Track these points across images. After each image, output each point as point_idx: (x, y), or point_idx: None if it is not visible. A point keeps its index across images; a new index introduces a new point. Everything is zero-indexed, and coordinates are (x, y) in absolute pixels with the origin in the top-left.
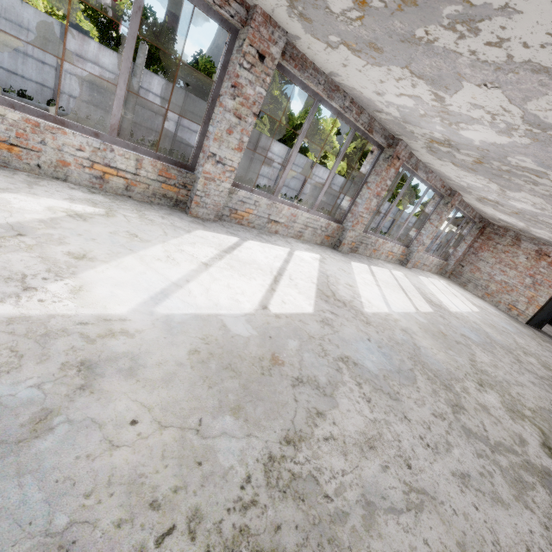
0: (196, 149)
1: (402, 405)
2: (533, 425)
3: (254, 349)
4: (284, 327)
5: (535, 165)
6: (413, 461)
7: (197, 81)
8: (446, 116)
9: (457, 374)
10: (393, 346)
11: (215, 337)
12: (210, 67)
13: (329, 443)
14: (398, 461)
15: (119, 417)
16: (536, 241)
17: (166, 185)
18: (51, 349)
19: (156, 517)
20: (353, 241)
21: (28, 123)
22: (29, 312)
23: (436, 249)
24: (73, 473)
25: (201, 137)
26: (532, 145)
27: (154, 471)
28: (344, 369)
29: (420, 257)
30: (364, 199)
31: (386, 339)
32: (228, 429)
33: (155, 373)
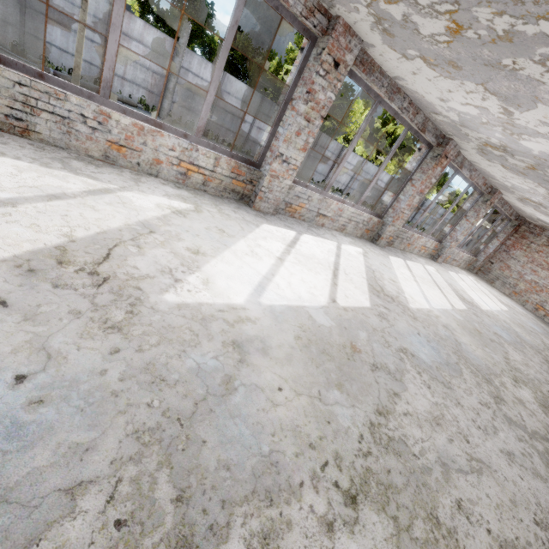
0: (264, 148)
1: (454, 393)
2: None
3: (337, 338)
4: (352, 319)
5: None
6: (470, 437)
7: (232, 59)
8: (510, 127)
9: (495, 370)
10: (439, 341)
11: (307, 326)
12: (248, 45)
13: (407, 418)
14: (458, 436)
15: (270, 384)
16: None
17: (236, 180)
18: (211, 331)
19: (315, 454)
20: (391, 236)
21: (136, 127)
22: (186, 300)
23: (466, 244)
24: (260, 420)
25: (270, 137)
26: None
27: (304, 424)
28: (405, 359)
29: (451, 252)
30: (407, 196)
31: (432, 334)
32: (338, 399)
33: (279, 353)
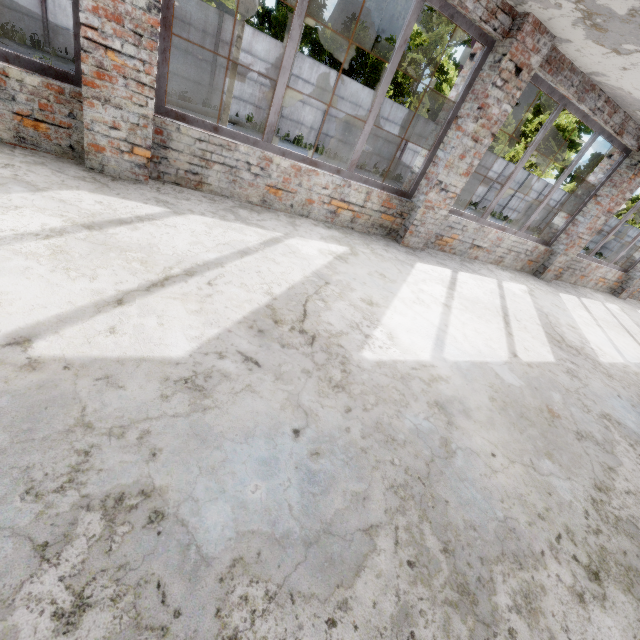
0: (419, 176)
1: None
2: None
3: (530, 400)
4: (540, 378)
5: None
6: None
7: (345, 55)
8: None
9: None
10: None
11: (497, 386)
12: (364, 36)
13: (630, 497)
14: None
15: (482, 449)
16: None
17: (385, 214)
18: (413, 390)
19: (546, 525)
20: (560, 267)
21: (294, 169)
22: (382, 358)
23: None
24: (485, 485)
25: (427, 163)
26: None
27: (526, 493)
28: (611, 428)
29: None
30: (588, 217)
31: (636, 397)
32: (552, 470)
33: (480, 416)
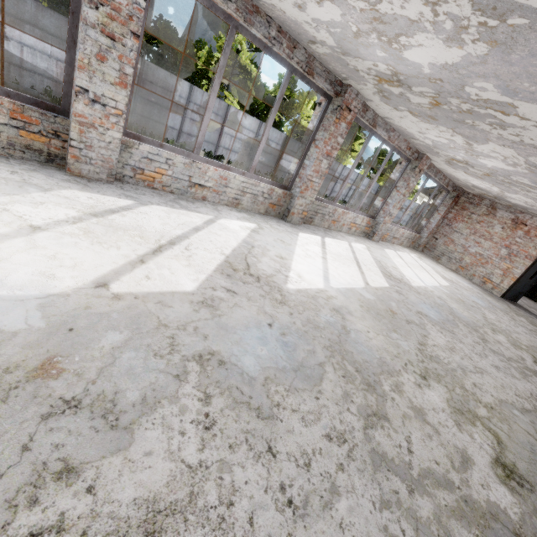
0: (64, 85)
1: (274, 427)
2: (486, 431)
3: (8, 353)
4: (116, 312)
5: (498, 93)
6: None
7: (158, 50)
8: (381, 26)
9: (393, 365)
10: (308, 331)
11: None
12: (171, 33)
13: None
14: None
15: None
16: (513, 209)
17: (27, 132)
18: None
19: None
20: (304, 210)
21: None
22: None
23: (410, 222)
24: None
25: (68, 68)
26: (491, 55)
27: None
28: (193, 374)
29: (388, 229)
30: (312, 160)
31: (301, 322)
32: None
33: None
